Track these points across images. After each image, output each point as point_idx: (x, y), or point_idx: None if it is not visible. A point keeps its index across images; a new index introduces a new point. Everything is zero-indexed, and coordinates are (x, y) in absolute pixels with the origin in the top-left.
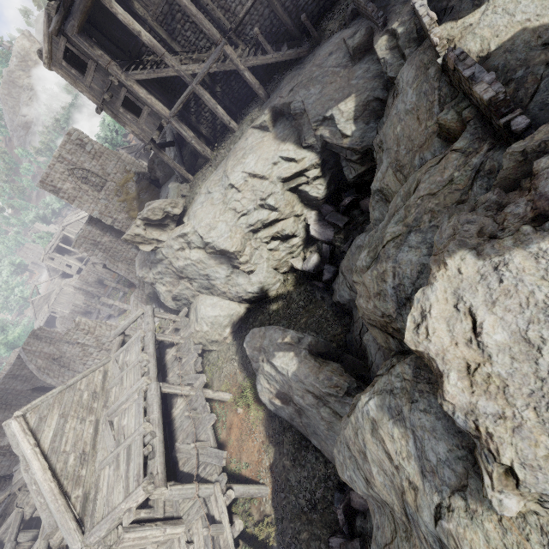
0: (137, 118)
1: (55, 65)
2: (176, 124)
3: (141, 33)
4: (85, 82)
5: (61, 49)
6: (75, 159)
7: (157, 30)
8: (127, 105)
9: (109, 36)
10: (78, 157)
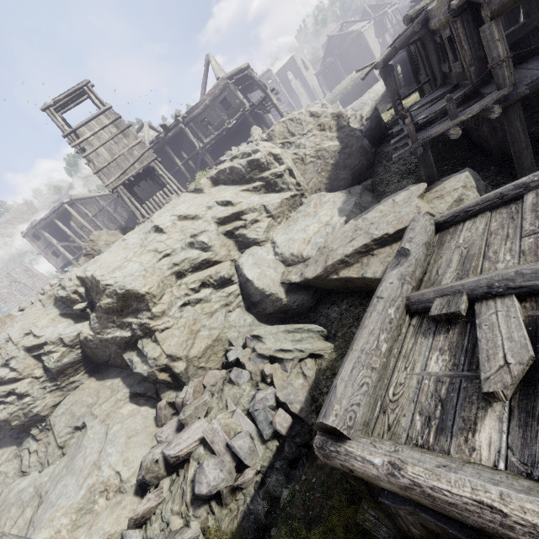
0: (57, 259)
1: (27, 237)
2: (74, 263)
3: (68, 232)
4: (37, 244)
5: (32, 232)
6: (18, 277)
7: (78, 230)
8: (56, 253)
9: (57, 230)
10: (21, 276)
